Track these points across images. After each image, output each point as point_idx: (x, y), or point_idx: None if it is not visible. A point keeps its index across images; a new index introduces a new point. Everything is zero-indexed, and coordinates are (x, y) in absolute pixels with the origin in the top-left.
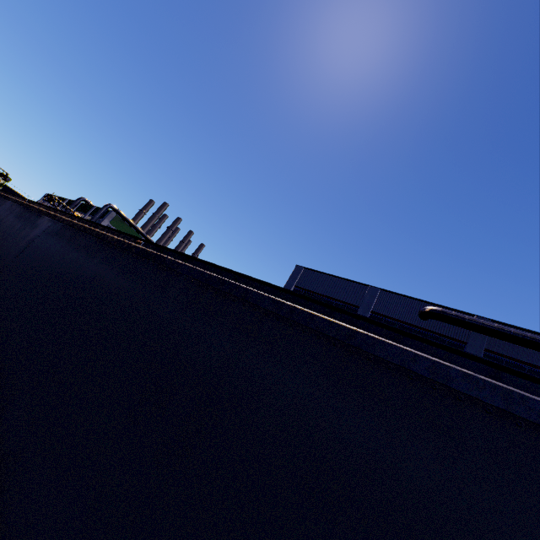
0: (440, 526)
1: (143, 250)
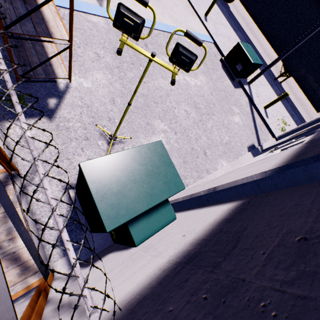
0: None
1: None
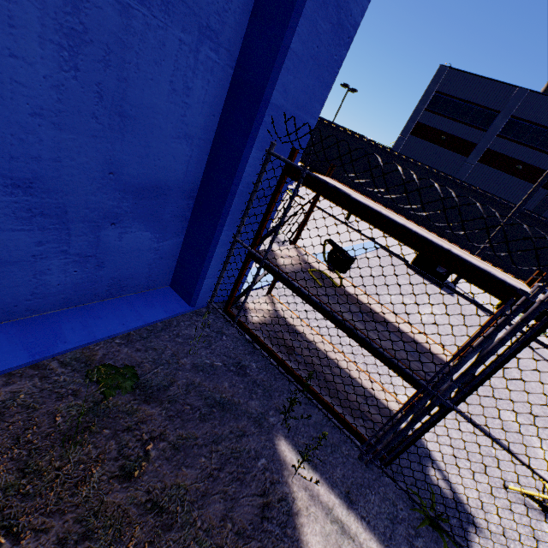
0: (546, 241)
1: (480, 192)
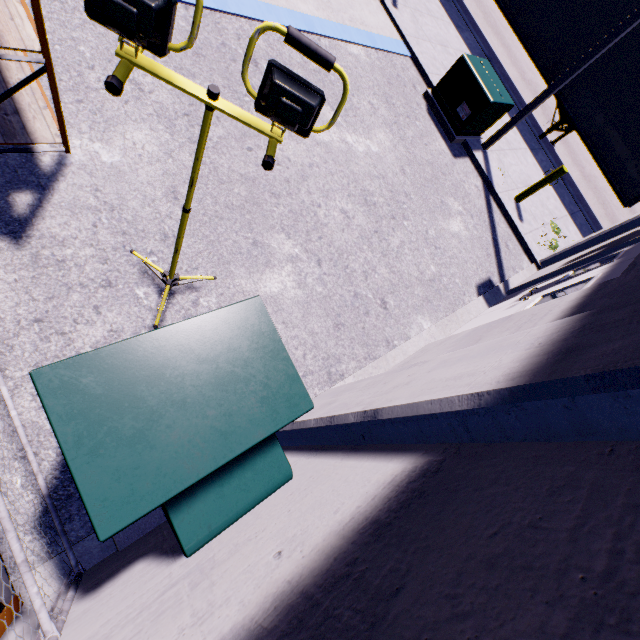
0: None
1: None
